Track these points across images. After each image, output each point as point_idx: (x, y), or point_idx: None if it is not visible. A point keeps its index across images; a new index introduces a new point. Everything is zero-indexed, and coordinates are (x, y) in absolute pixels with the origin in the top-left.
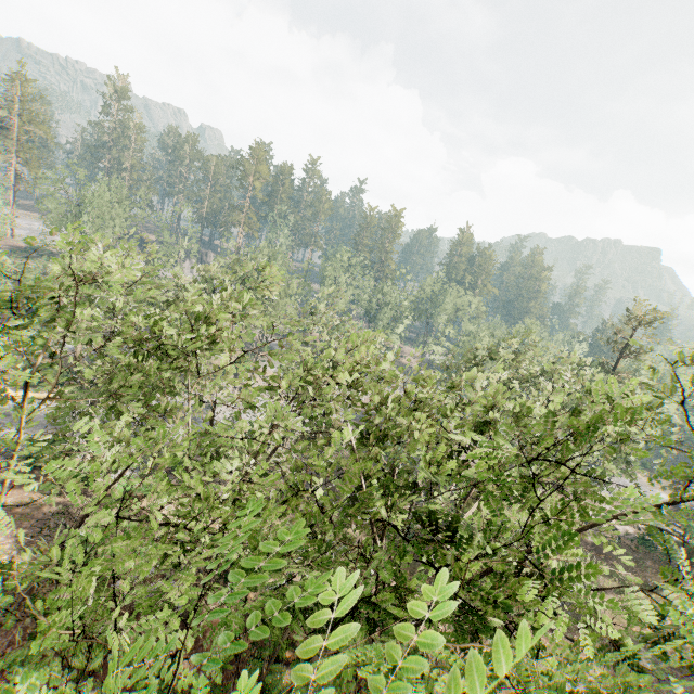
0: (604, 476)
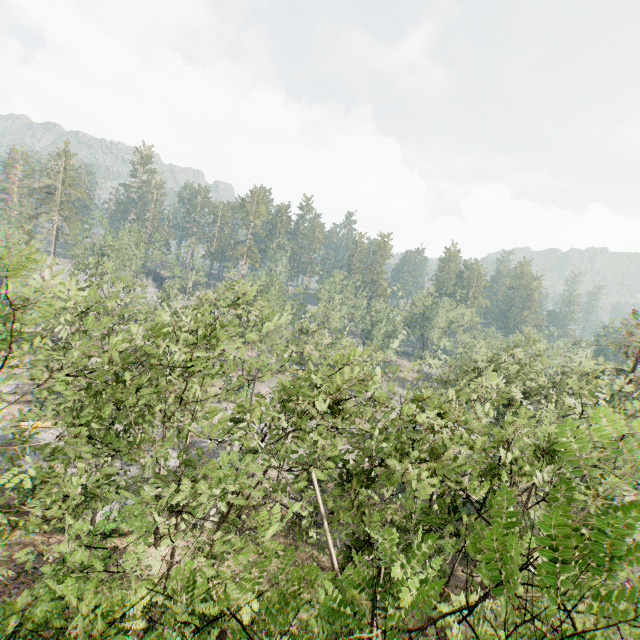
0: None
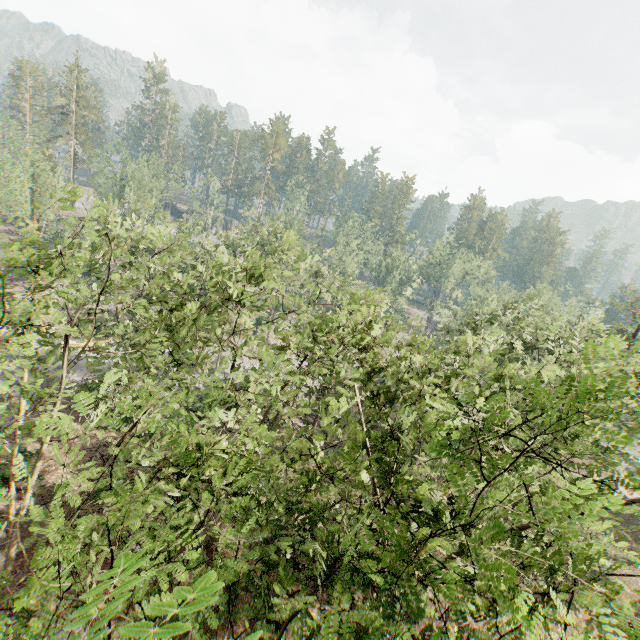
0: (624, 454)
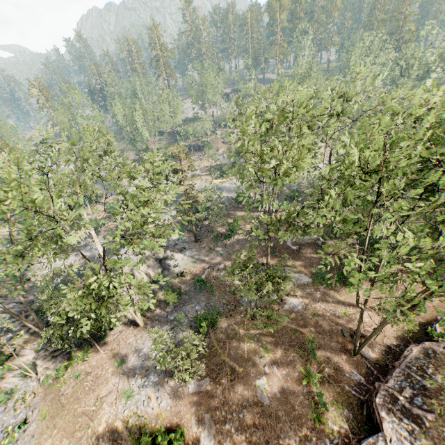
0: None
